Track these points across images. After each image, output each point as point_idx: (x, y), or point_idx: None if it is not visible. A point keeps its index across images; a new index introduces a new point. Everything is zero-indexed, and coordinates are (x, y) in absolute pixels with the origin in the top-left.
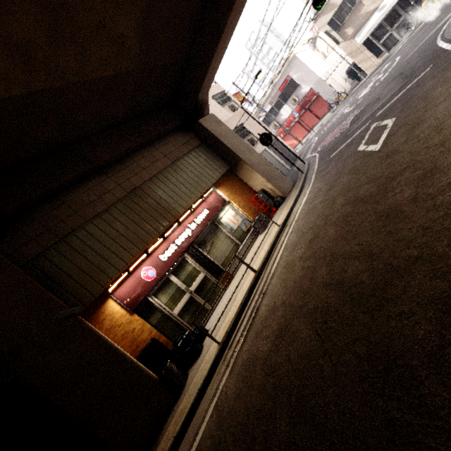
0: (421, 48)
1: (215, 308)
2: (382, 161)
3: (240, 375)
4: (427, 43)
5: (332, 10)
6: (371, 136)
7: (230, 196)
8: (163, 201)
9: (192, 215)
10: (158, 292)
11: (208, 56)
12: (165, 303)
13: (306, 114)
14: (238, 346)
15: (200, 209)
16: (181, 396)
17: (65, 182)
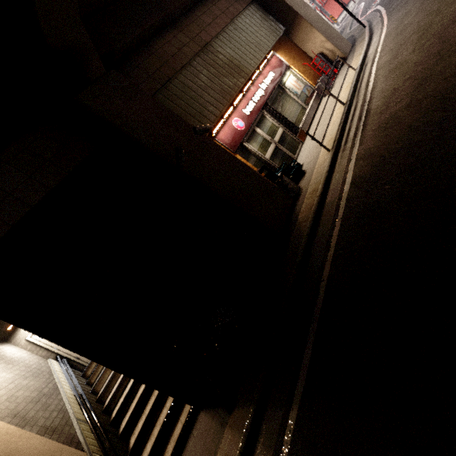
0: None
1: (298, 156)
2: None
3: (378, 133)
4: None
5: None
6: None
7: (289, 61)
8: (233, 59)
9: (260, 76)
10: (250, 141)
11: None
12: (257, 149)
13: None
14: (358, 134)
15: (266, 71)
16: (302, 193)
17: (149, 28)
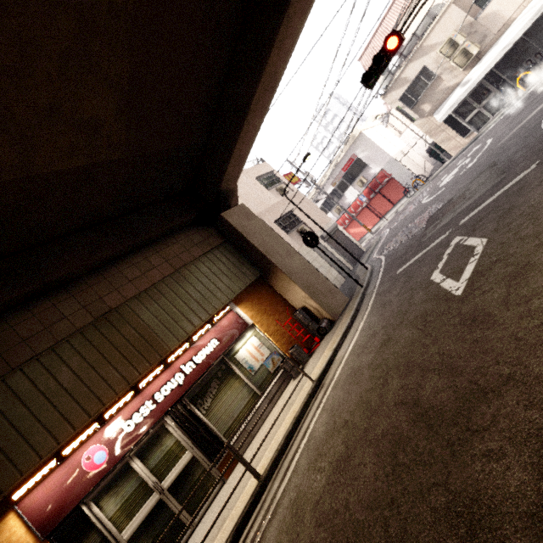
0: (520, 132)
1: (200, 522)
2: (466, 327)
3: None
4: (528, 126)
5: (404, 85)
6: (450, 259)
7: (256, 316)
8: (148, 329)
9: (190, 349)
10: (105, 493)
11: (230, 140)
12: (111, 515)
13: (376, 198)
14: None
15: (205, 339)
16: None
17: None
